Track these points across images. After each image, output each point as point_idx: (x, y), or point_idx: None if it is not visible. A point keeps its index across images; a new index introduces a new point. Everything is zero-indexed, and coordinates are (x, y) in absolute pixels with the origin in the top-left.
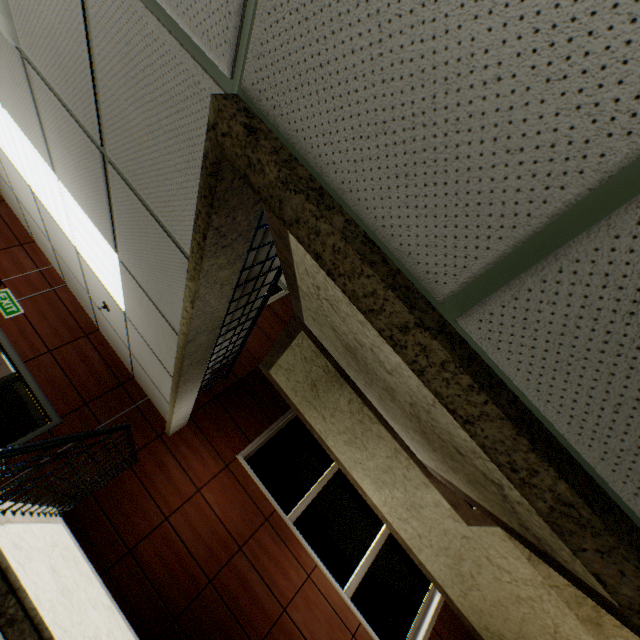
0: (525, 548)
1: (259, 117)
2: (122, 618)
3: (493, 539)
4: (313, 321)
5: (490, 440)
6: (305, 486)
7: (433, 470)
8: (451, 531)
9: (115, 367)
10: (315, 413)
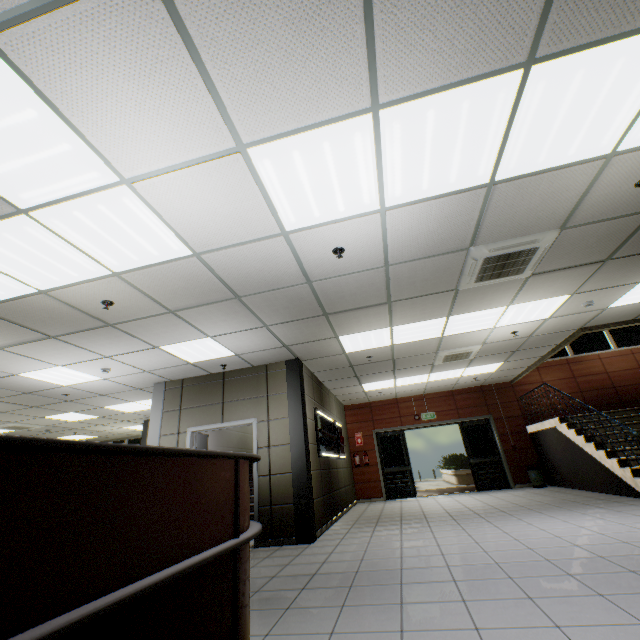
0: None
1: (585, 327)
2: None
3: None
4: None
5: None
6: None
7: None
8: None
9: (472, 391)
10: None
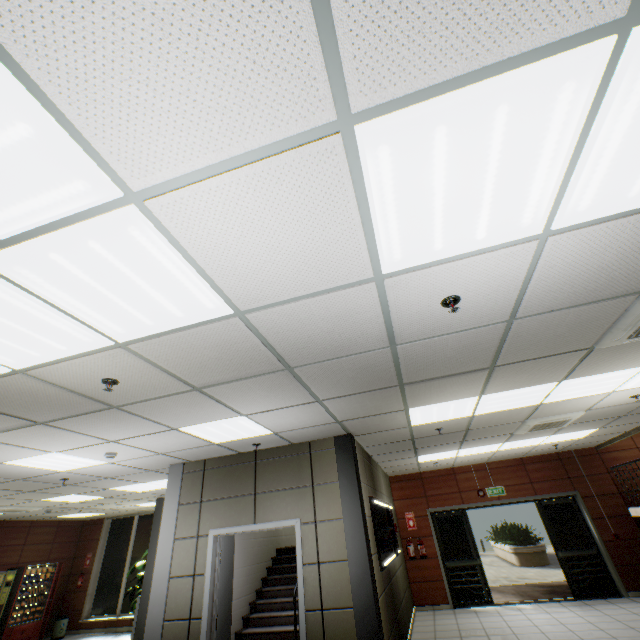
0: None
1: None
2: None
3: None
4: None
5: None
6: None
7: None
8: None
9: (547, 458)
10: None
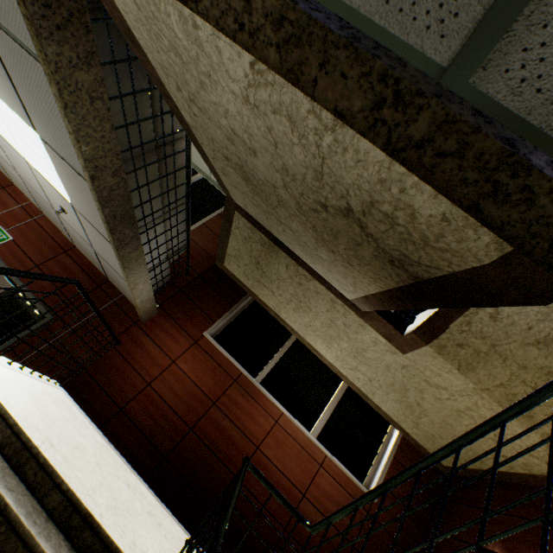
0: (454, 360)
1: None
2: (118, 456)
3: (426, 360)
4: (227, 179)
5: (215, 4)
6: (268, 355)
7: (358, 301)
8: (392, 365)
9: (92, 274)
10: (266, 291)
